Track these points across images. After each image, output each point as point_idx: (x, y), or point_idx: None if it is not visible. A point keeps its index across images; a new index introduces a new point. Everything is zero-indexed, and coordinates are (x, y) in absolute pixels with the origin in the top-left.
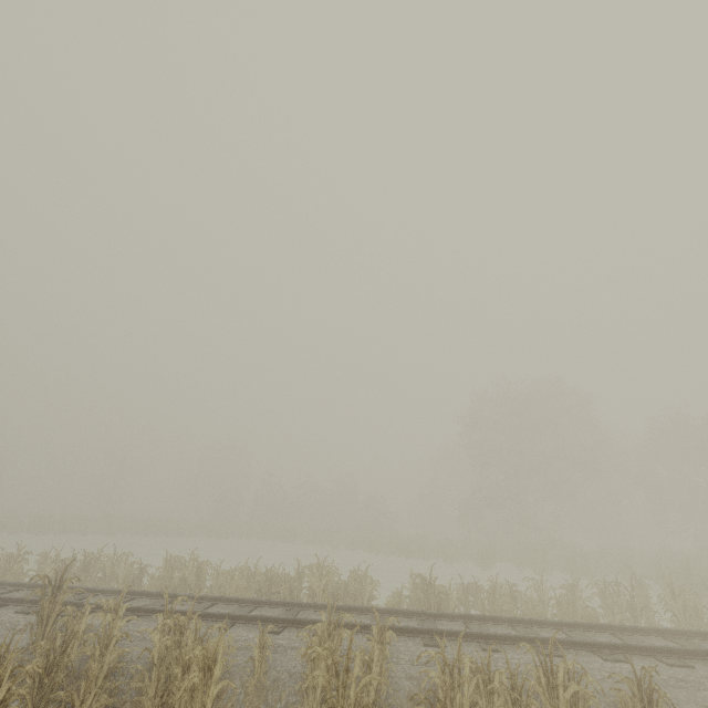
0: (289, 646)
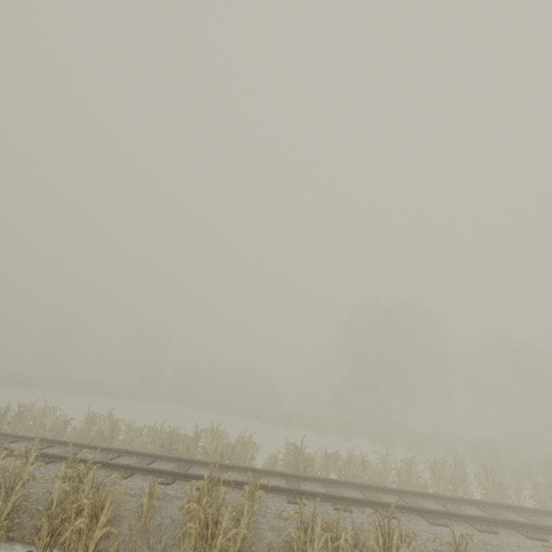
0: (176, 496)
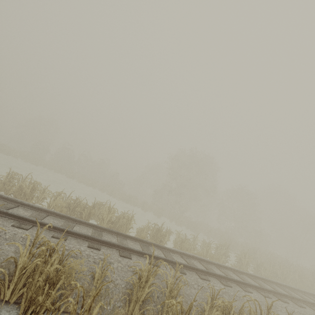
0: (108, 261)
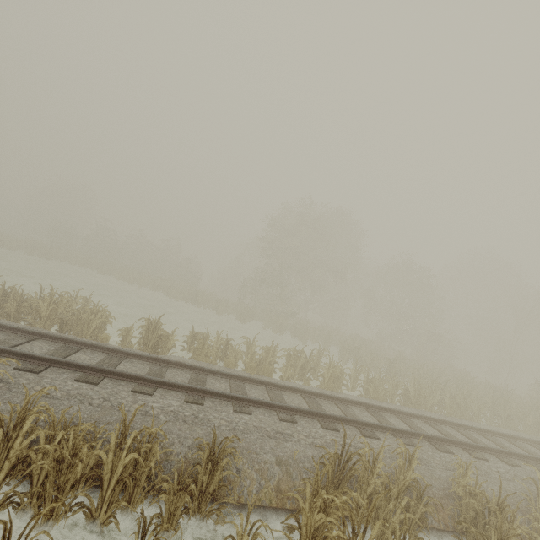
0: None
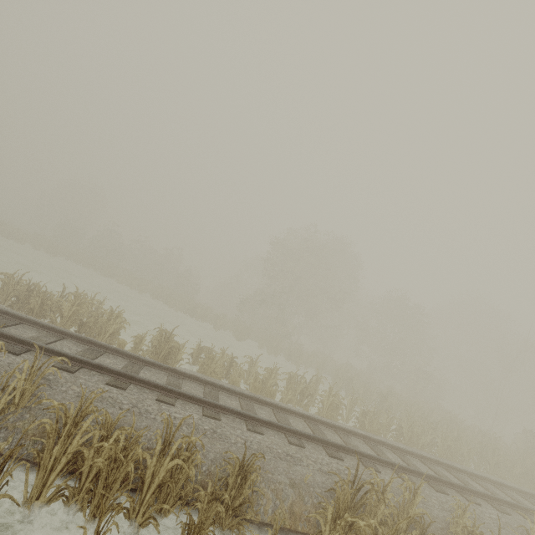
0: None
